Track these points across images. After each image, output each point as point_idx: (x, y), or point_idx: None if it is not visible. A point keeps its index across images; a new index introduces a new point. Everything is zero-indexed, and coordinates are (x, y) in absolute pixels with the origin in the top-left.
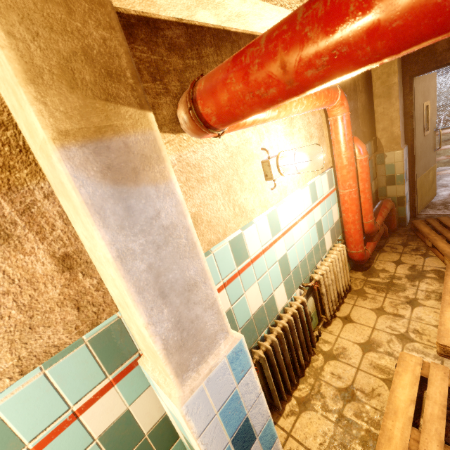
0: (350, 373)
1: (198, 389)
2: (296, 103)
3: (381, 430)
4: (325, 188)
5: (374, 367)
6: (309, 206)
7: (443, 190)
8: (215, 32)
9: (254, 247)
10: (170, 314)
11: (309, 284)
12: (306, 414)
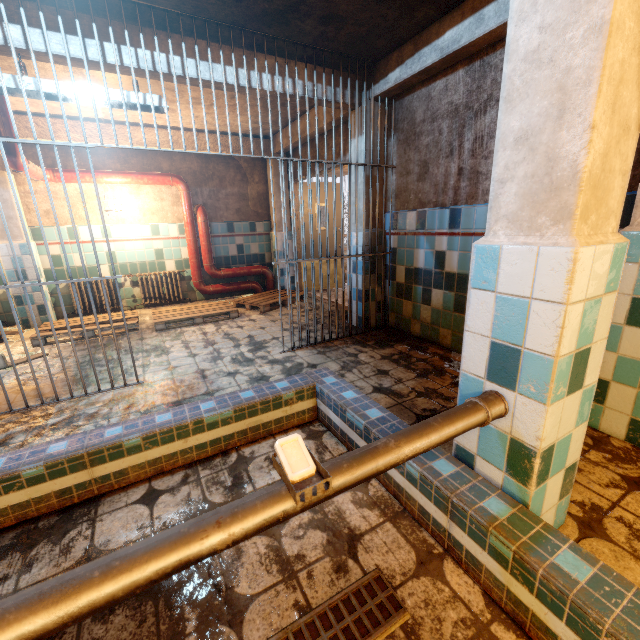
0: None
1: (4, 244)
2: (114, 178)
3: (88, 316)
4: (173, 232)
5: None
6: (148, 236)
7: None
8: None
9: (85, 237)
10: (1, 221)
11: (129, 275)
12: None
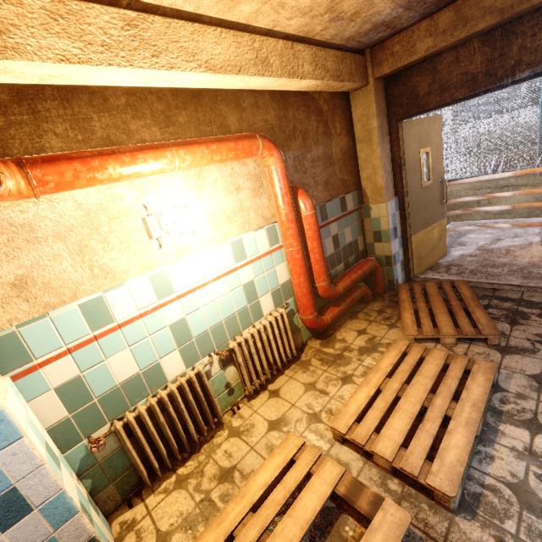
0: (242, 452)
1: None
2: (169, 159)
3: (219, 513)
4: (262, 245)
5: (267, 447)
6: (231, 266)
7: (457, 250)
8: (62, 85)
9: (124, 310)
10: None
11: (219, 352)
12: (177, 493)
